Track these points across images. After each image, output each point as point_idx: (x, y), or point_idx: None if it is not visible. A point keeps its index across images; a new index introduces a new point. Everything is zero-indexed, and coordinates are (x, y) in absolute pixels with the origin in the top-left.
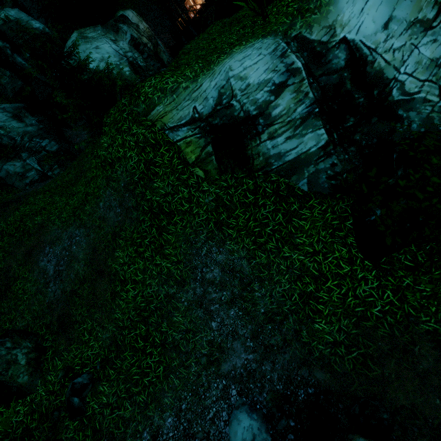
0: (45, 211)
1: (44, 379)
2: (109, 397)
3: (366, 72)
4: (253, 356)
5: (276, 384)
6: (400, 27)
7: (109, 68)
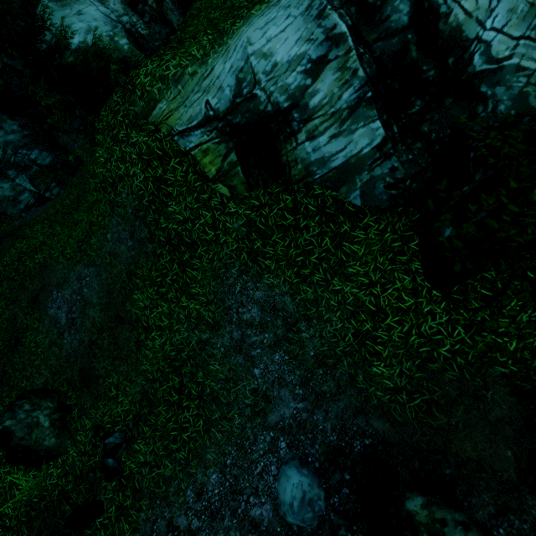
0: (45, 247)
1: (73, 439)
2: (146, 456)
3: (438, 31)
4: (304, 405)
5: (329, 435)
6: None
7: (97, 45)
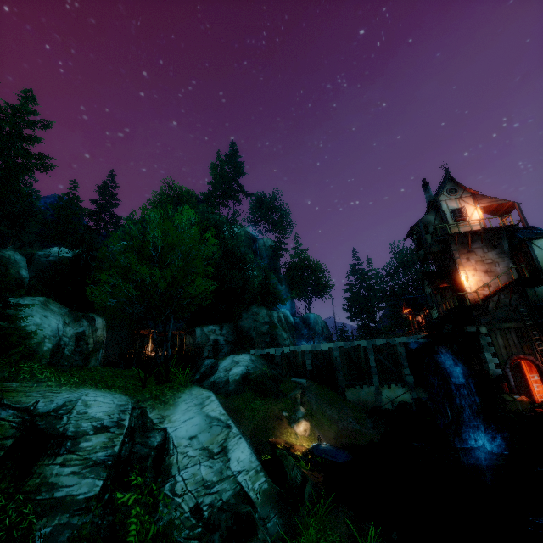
0: None
1: None
2: None
3: (163, 459)
4: None
5: None
6: (198, 445)
7: (30, 334)
